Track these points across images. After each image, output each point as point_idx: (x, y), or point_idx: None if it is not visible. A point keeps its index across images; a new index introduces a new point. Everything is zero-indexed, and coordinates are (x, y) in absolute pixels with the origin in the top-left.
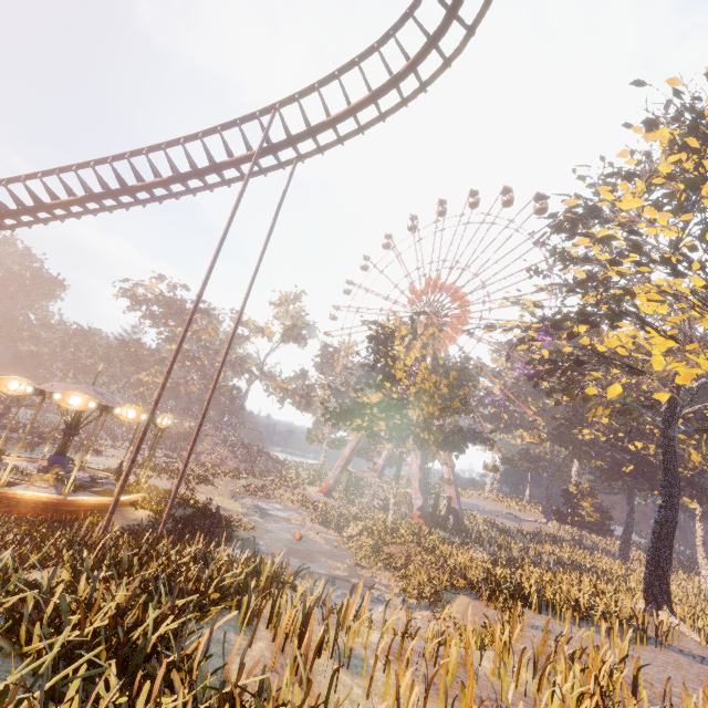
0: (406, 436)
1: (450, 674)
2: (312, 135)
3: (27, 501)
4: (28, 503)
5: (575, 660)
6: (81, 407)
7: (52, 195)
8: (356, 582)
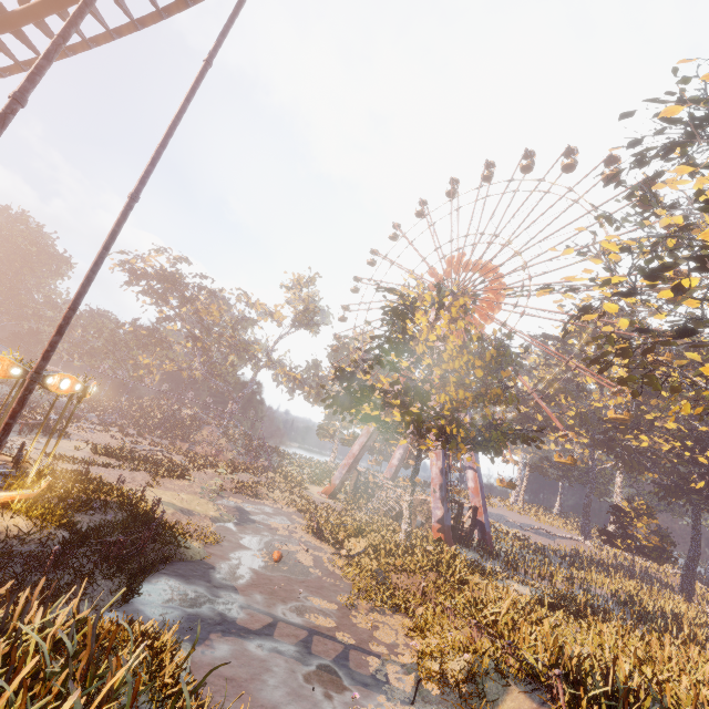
0: (427, 429)
1: None
2: None
3: None
4: None
5: None
6: None
7: None
8: (346, 640)
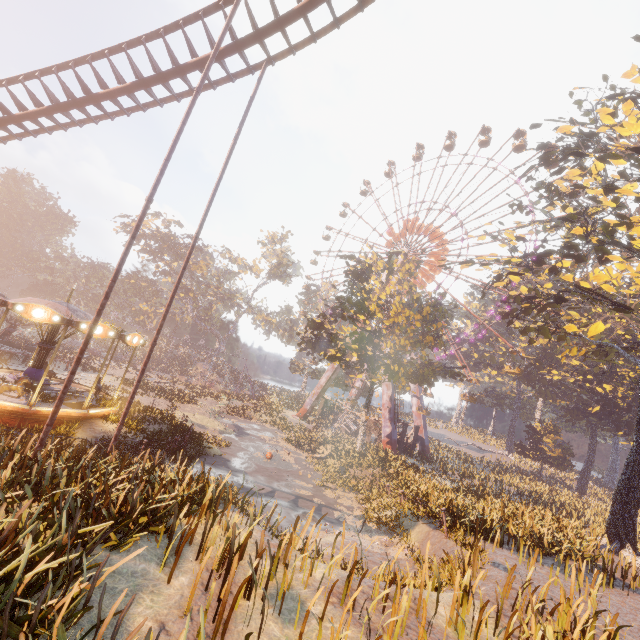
0: (377, 367)
1: (399, 628)
2: (281, 27)
3: None
4: None
5: (548, 621)
6: (44, 320)
7: (19, 105)
8: (319, 502)
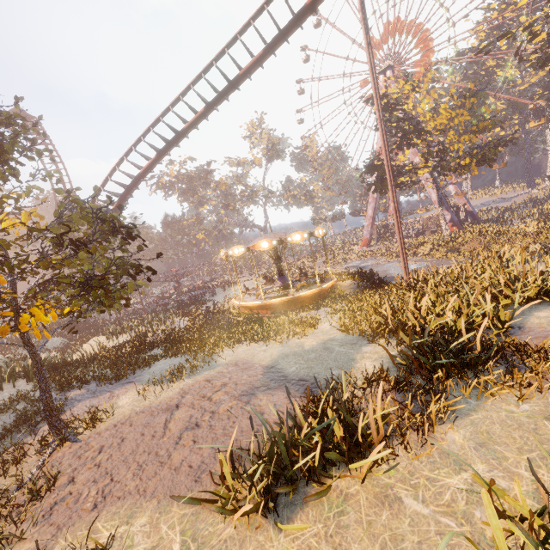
0: (448, 170)
1: None
2: None
3: (307, 297)
4: (308, 297)
5: None
6: (301, 240)
7: (183, 120)
8: None
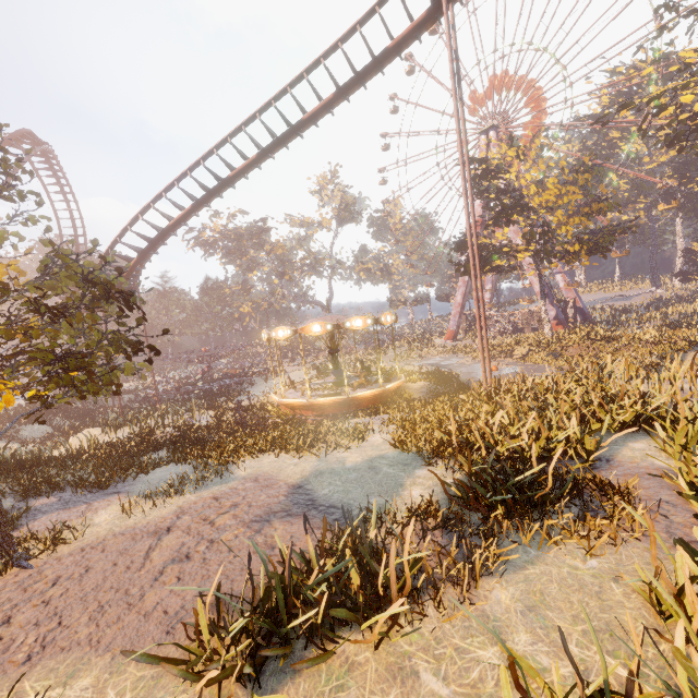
0: (554, 256)
1: None
2: None
3: (365, 398)
4: (366, 399)
5: None
6: (363, 326)
7: (229, 166)
8: None
